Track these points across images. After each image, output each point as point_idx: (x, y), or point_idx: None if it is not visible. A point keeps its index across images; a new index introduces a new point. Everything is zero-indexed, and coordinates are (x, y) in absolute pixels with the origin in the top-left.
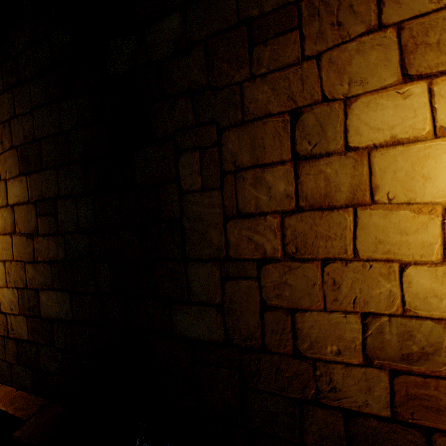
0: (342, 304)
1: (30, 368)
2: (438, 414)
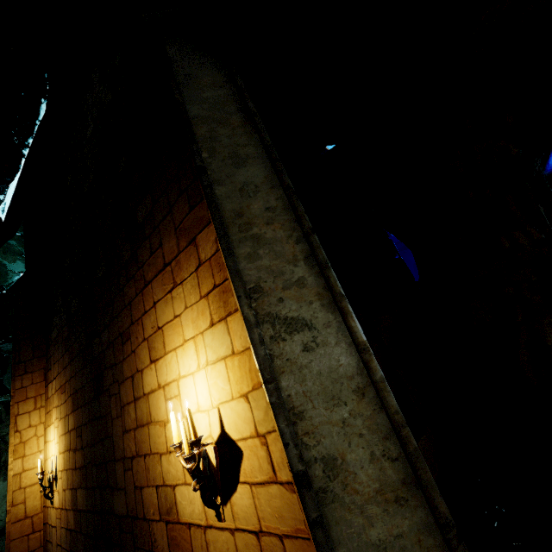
0: (151, 481)
1: None
2: (179, 548)
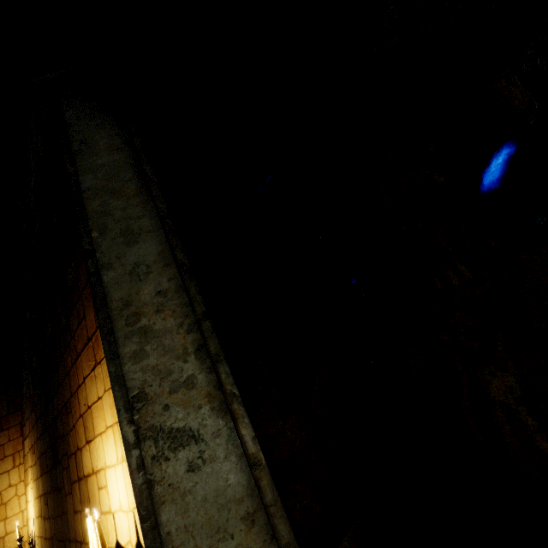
0: None
1: None
2: None
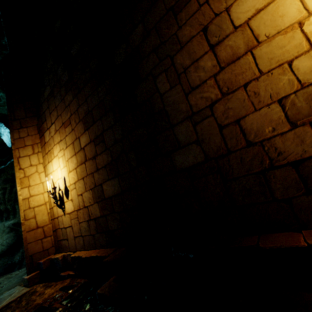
0: (264, 102)
1: (104, 233)
2: None
